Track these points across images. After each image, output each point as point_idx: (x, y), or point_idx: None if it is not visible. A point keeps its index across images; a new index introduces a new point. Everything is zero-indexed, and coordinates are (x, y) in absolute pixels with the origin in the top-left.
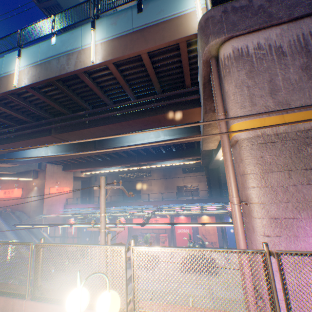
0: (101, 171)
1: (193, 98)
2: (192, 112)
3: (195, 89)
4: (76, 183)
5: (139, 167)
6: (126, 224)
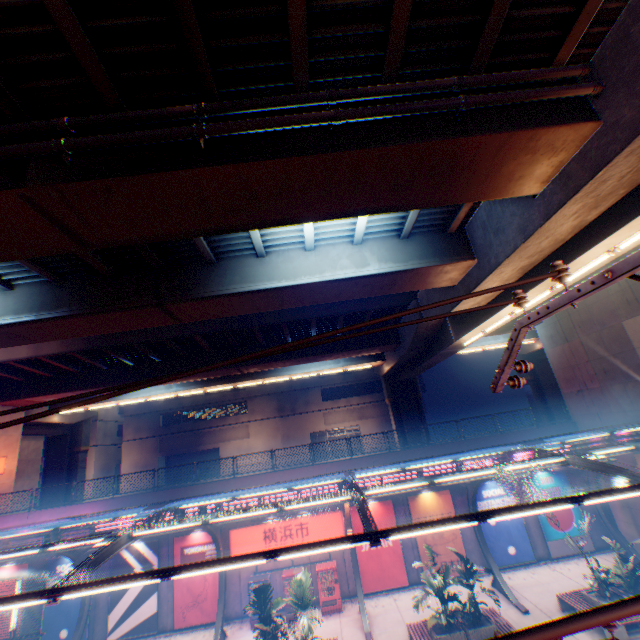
0: (120, 401)
1: (582, 92)
2: (555, 147)
3: (578, 73)
4: (29, 443)
5: (233, 384)
6: (314, 547)
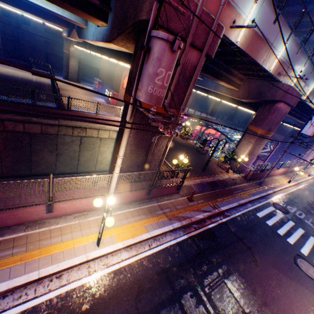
0: None
1: None
2: None
3: None
4: None
5: None
6: None
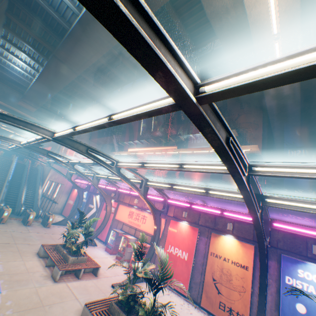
0: (128, 152)
1: None
2: None
3: None
4: None
5: (165, 151)
6: None
